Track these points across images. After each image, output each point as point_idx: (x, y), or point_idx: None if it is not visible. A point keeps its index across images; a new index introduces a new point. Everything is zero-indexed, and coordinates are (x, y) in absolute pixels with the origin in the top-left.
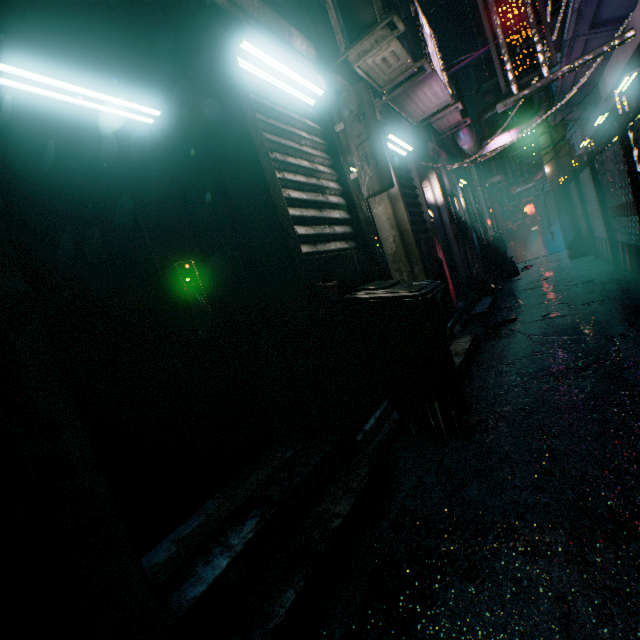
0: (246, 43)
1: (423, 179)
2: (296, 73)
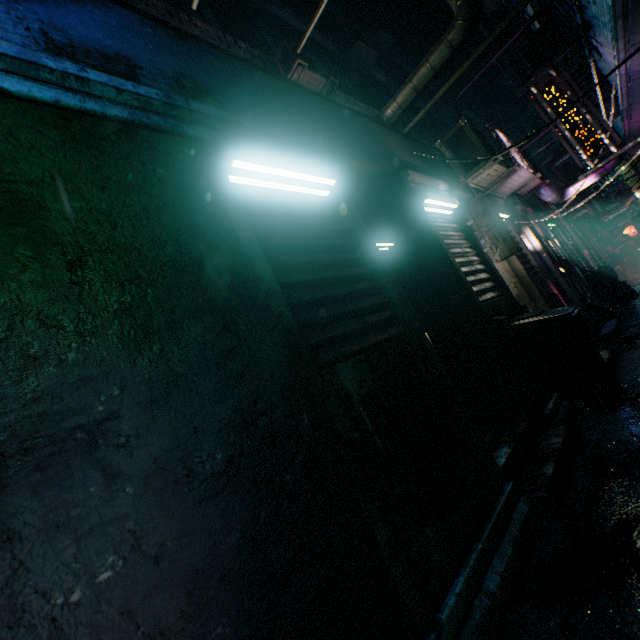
0: (426, 200)
1: (519, 234)
2: (445, 203)
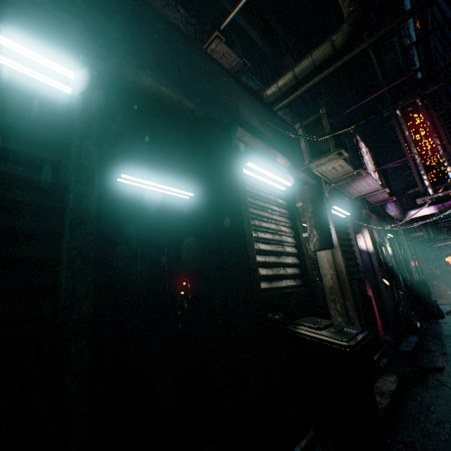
0: (249, 163)
1: (357, 232)
2: (276, 175)
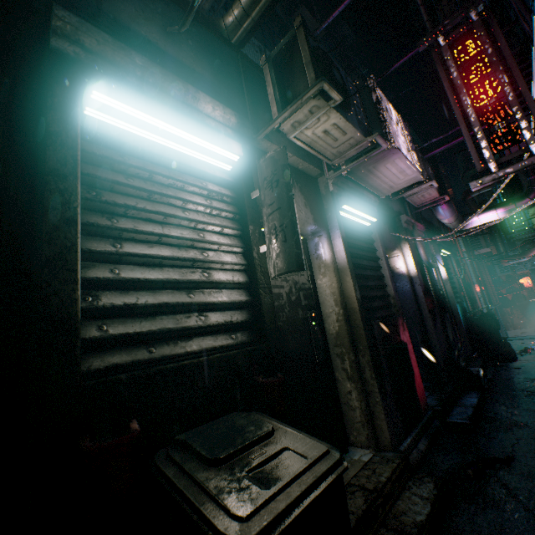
0: (99, 93)
1: (393, 248)
2: (191, 134)
